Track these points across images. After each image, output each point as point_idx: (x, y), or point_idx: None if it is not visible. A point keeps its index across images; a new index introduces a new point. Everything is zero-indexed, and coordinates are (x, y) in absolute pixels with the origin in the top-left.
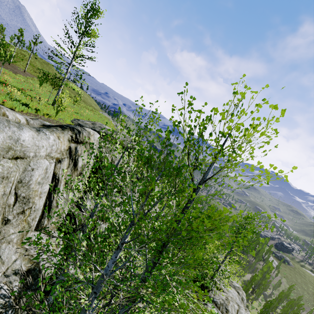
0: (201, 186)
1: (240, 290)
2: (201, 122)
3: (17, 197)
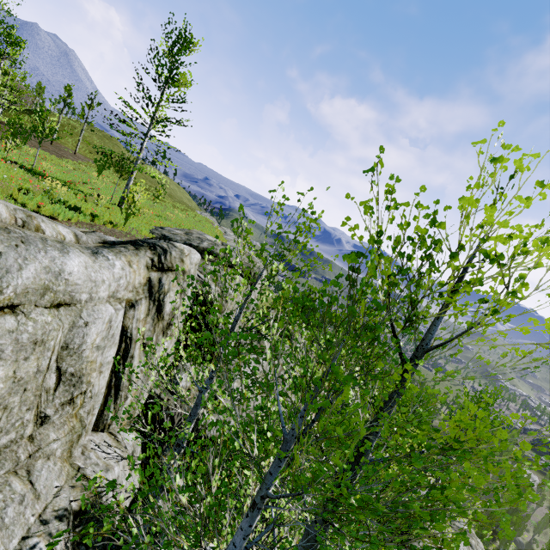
0: (422, 363)
1: (471, 536)
2: (422, 229)
3: (61, 375)
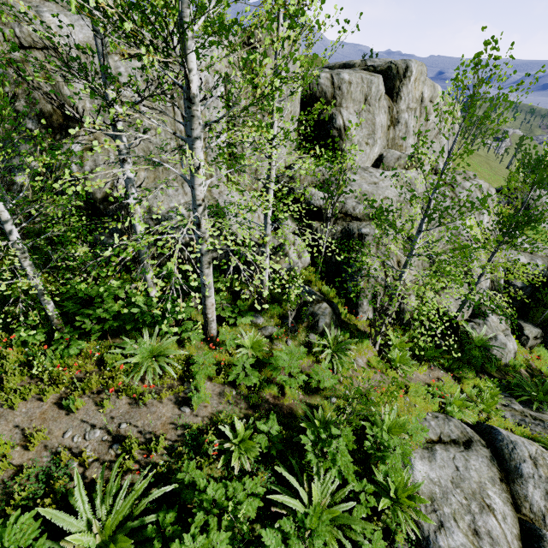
0: None
1: None
2: None
3: None
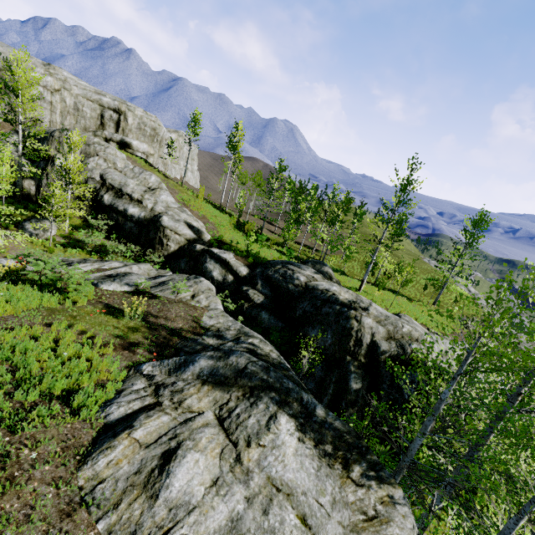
0: None
1: None
2: None
3: None
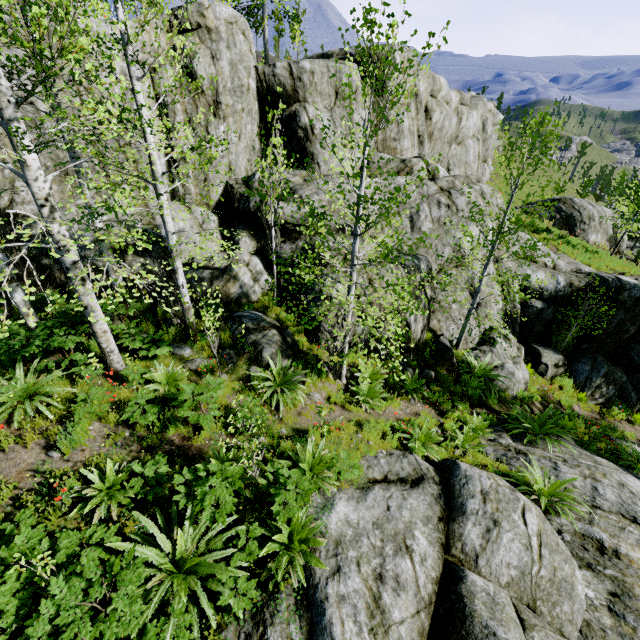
0: None
1: None
2: None
3: None
